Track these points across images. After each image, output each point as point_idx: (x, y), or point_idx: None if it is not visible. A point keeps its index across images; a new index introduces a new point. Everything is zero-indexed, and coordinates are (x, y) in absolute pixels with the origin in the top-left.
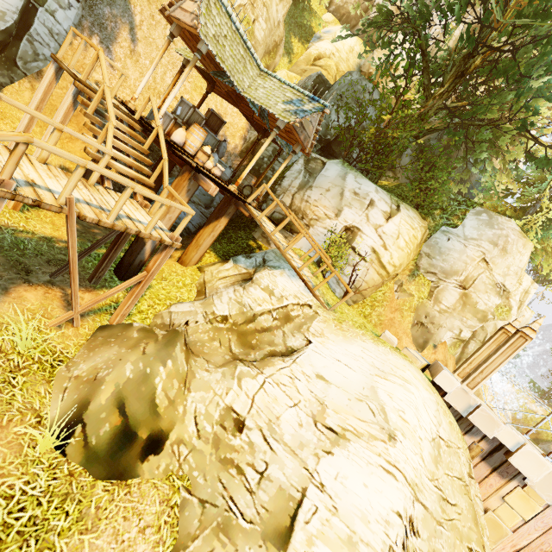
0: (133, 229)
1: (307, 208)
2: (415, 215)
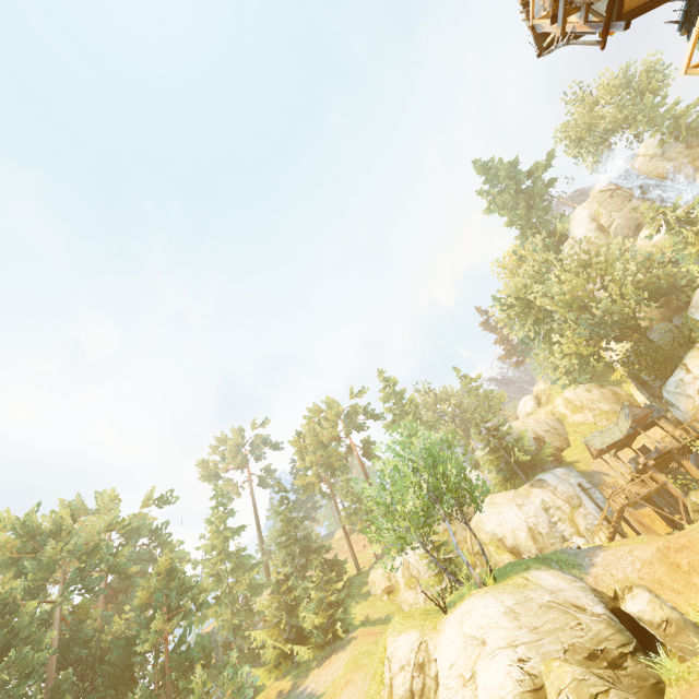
0: (649, 490)
1: (690, 412)
2: (690, 353)
